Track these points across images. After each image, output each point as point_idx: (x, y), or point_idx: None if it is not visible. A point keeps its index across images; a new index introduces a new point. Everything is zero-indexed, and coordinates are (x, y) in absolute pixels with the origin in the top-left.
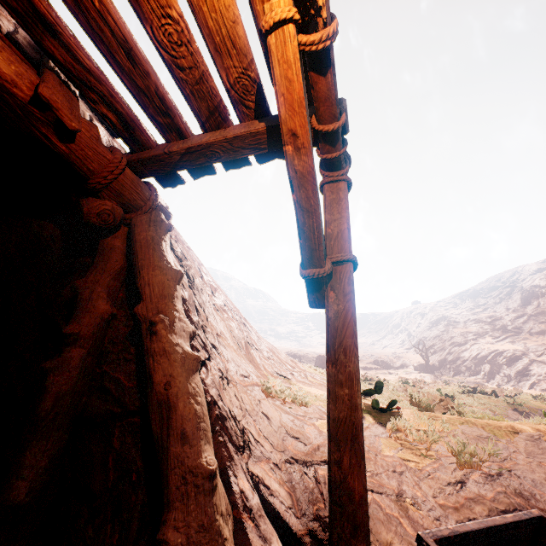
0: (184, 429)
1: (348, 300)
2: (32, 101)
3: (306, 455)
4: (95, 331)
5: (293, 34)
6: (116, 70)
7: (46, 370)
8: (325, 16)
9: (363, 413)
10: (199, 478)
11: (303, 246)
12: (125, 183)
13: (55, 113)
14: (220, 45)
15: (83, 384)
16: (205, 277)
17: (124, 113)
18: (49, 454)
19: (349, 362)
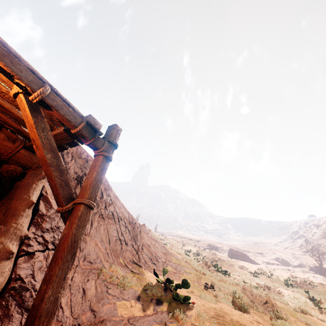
0: None
1: (71, 228)
2: None
3: (90, 325)
4: None
5: (23, 98)
6: (2, 112)
7: None
8: (30, 89)
9: (165, 301)
10: None
11: (53, 195)
12: (20, 157)
13: None
14: None
15: None
16: (104, 197)
17: (15, 127)
18: None
19: (54, 268)
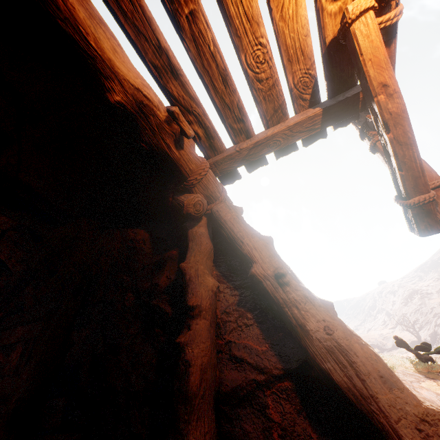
0: (379, 371)
1: None
2: (166, 120)
3: None
4: (210, 303)
5: (373, 17)
6: (212, 94)
7: (182, 345)
8: None
9: None
10: (439, 427)
11: (405, 177)
12: (210, 179)
13: (179, 125)
14: (292, 56)
15: (214, 356)
16: None
17: (209, 126)
18: (208, 438)
19: None
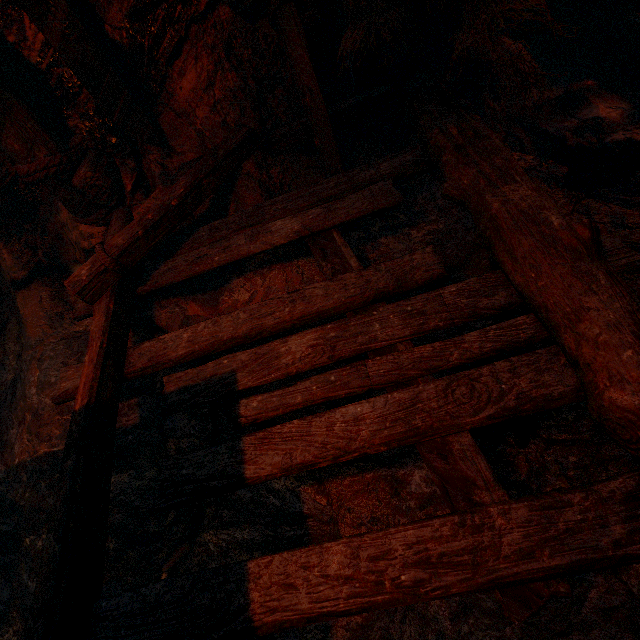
0: None
1: None
2: None
3: None
4: None
5: None
6: None
7: None
8: None
9: None
10: None
11: None
12: None
13: None
14: None
15: None
16: None
17: None
18: None
19: None
